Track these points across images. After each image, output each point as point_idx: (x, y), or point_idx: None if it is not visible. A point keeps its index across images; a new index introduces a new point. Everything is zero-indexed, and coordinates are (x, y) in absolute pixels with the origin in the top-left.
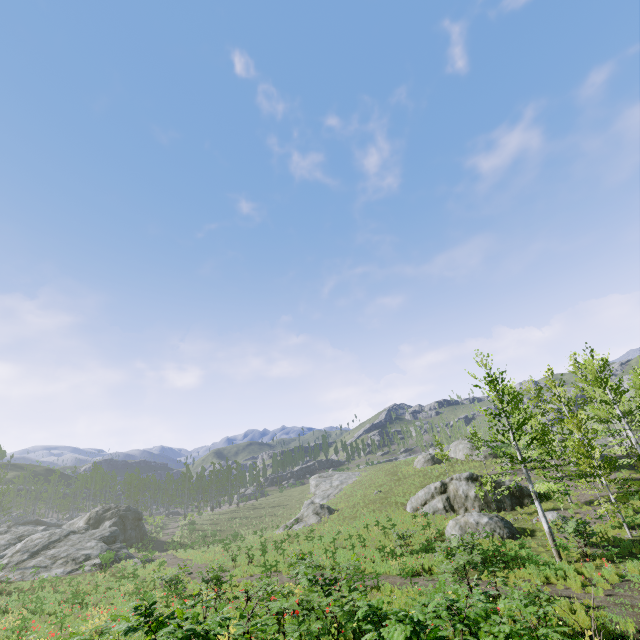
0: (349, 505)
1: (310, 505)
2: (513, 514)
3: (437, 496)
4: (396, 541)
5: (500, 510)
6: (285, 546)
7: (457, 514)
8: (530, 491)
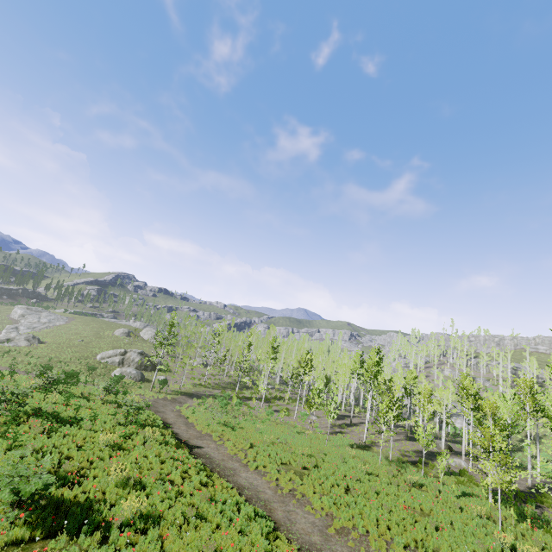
0: (56, 342)
1: (14, 329)
2: (149, 373)
3: (119, 356)
4: (87, 370)
5: (145, 370)
6: (6, 355)
7: (124, 366)
8: (163, 366)
